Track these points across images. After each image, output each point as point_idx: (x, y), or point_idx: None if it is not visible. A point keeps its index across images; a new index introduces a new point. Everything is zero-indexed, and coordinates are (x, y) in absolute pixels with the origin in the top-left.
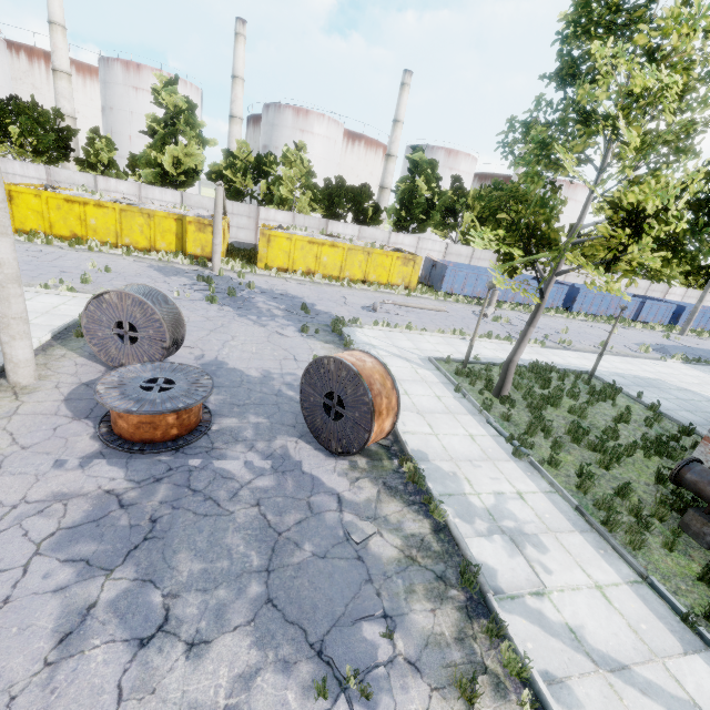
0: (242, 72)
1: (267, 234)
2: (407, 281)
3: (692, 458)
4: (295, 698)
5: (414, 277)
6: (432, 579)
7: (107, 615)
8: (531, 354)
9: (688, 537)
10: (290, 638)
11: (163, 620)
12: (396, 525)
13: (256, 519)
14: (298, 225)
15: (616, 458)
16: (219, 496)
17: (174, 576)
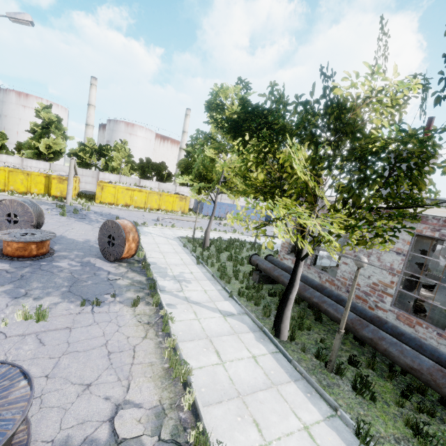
0: (94, 103)
1: (102, 185)
2: (183, 209)
3: (254, 253)
4: (73, 306)
5: (186, 207)
6: (138, 288)
7: (1, 293)
8: (234, 237)
9: (253, 282)
10: (75, 297)
11: (25, 294)
12: (131, 278)
13: (69, 276)
14: (123, 182)
15: (242, 264)
16: (53, 271)
17: (30, 286)
